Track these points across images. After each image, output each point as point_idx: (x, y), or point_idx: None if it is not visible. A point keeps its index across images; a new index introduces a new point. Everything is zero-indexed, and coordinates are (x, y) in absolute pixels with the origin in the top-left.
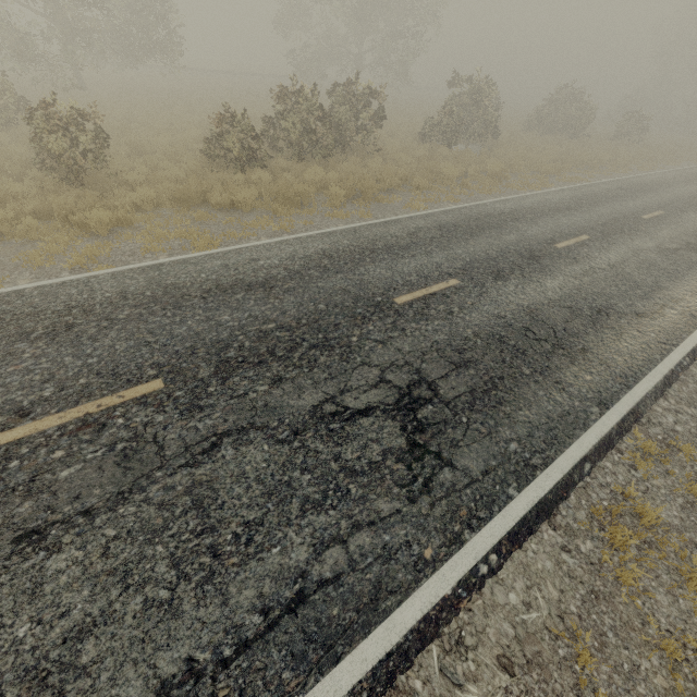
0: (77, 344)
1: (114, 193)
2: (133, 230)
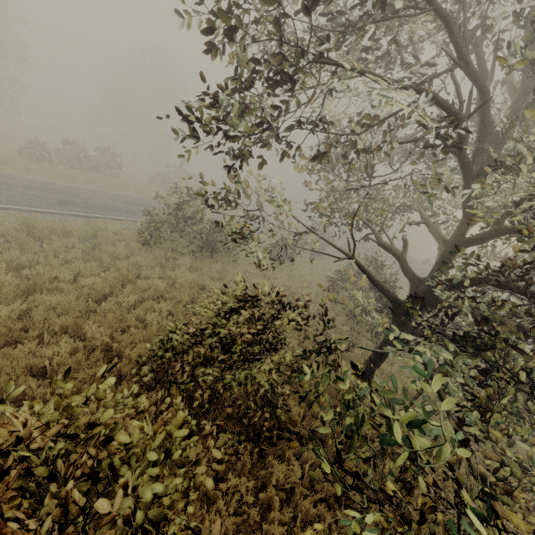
0: None
1: None
2: None
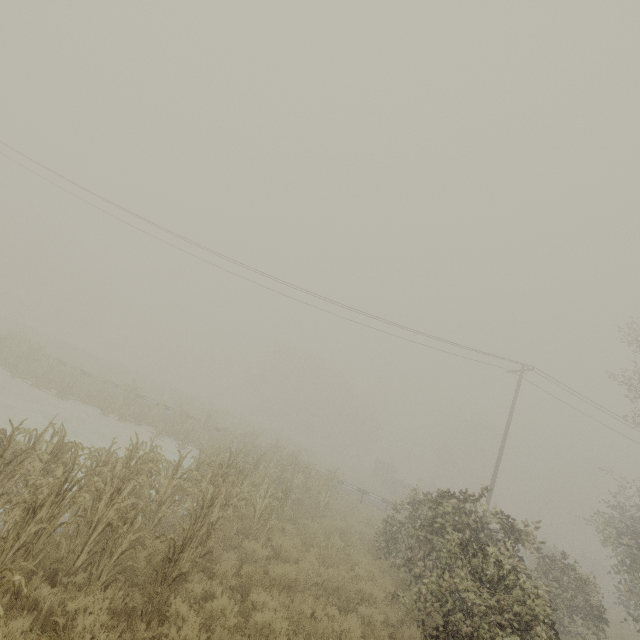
0: None
1: None
2: None
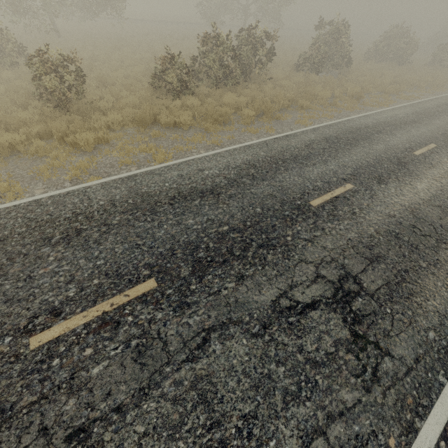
0: (87, 248)
1: (92, 117)
2: (109, 146)
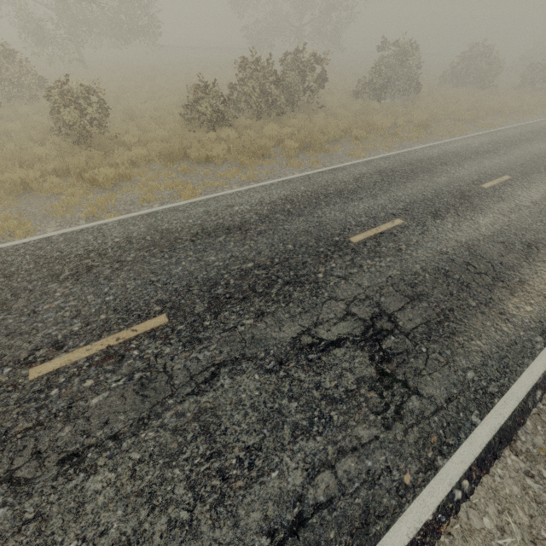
0: (96, 284)
1: (115, 152)
2: (131, 183)
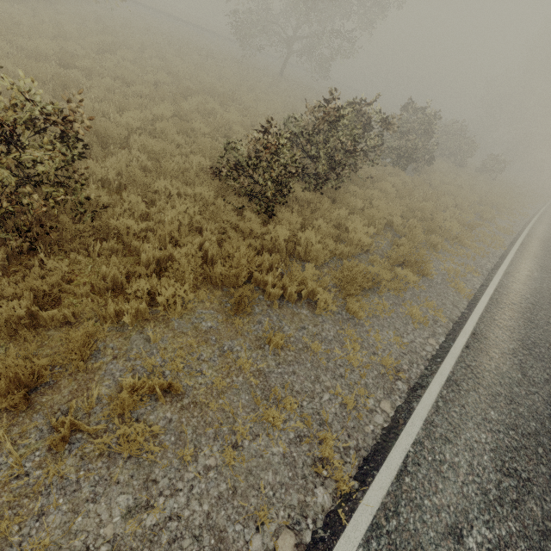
0: None
1: (102, 267)
2: (177, 409)
